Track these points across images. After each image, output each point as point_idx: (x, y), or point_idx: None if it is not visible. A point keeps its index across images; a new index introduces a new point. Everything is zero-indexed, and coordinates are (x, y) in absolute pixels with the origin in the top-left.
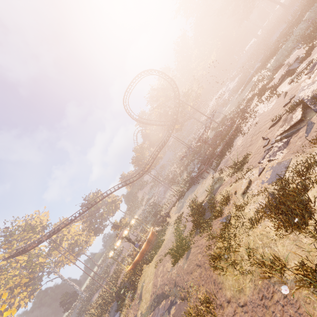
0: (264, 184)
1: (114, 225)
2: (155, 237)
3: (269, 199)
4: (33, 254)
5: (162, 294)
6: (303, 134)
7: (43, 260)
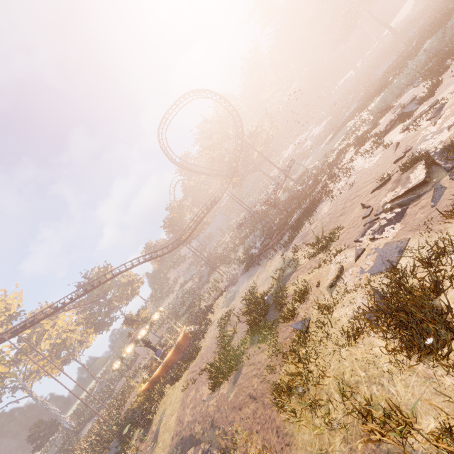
0: (364, 274)
1: (127, 319)
2: (189, 340)
3: (374, 300)
4: None
5: (190, 438)
6: (428, 203)
7: (5, 370)
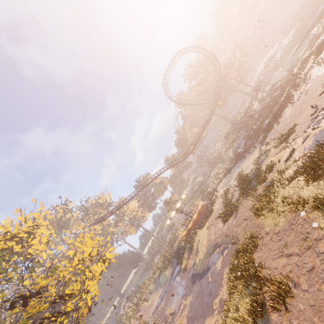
0: (305, 150)
1: (166, 202)
2: (205, 209)
3: (305, 162)
4: (105, 225)
5: (215, 244)
6: None
7: (113, 229)
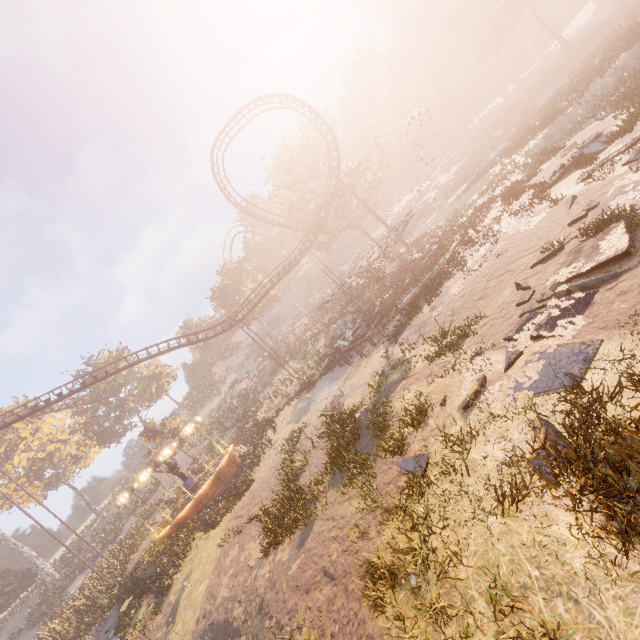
0: (522, 391)
1: (147, 430)
2: (236, 467)
3: (546, 438)
4: None
5: (224, 624)
6: (633, 286)
7: None
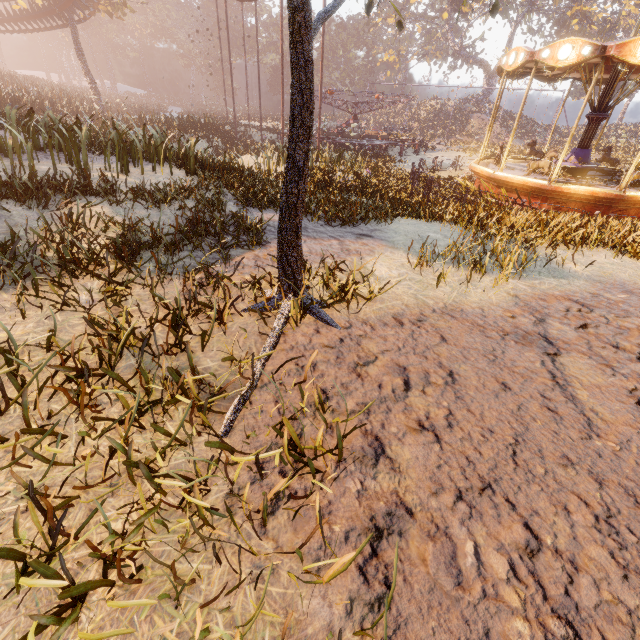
0: None
1: None
2: None
3: None
4: None
5: None
6: None
7: None
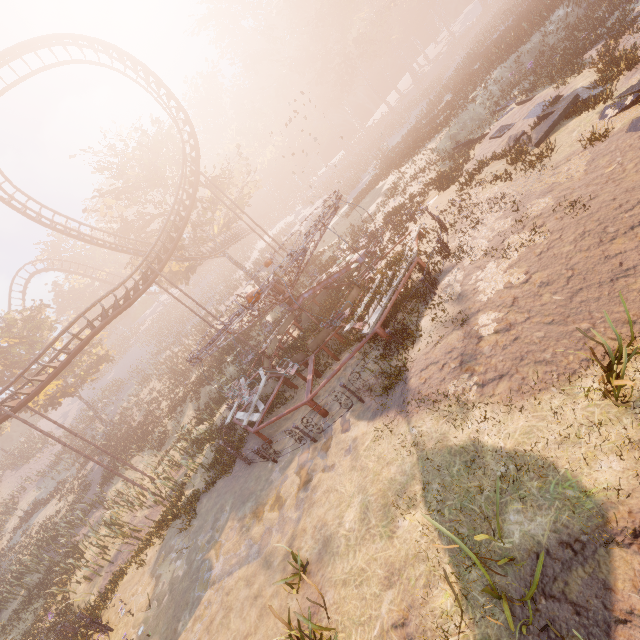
0: None
1: None
2: None
3: None
4: None
5: None
6: None
7: None
